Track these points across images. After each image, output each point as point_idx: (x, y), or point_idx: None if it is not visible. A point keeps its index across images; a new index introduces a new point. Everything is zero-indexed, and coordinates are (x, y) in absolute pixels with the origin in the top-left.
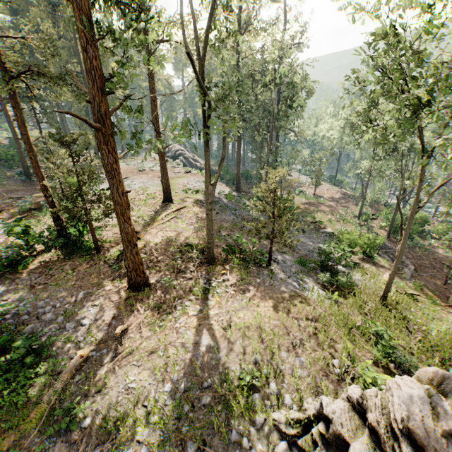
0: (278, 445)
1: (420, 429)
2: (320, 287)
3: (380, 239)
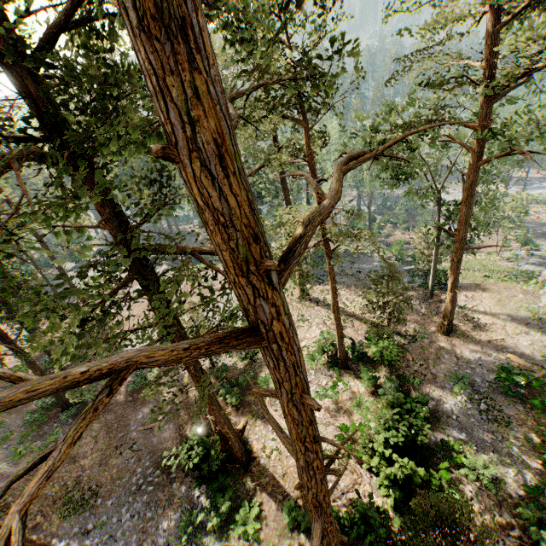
0: None
1: None
2: None
3: (404, 241)
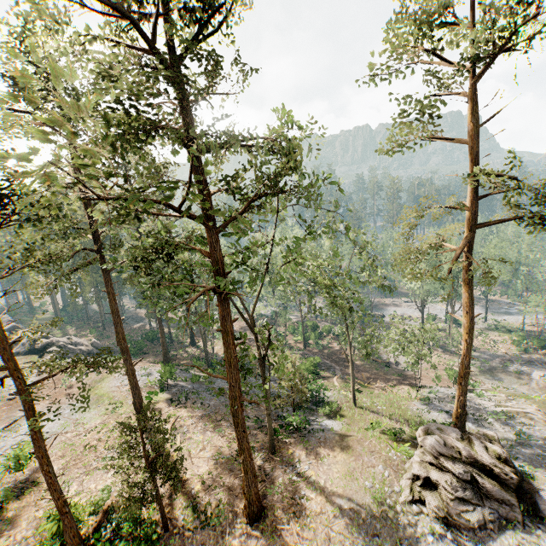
0: (413, 508)
1: (441, 449)
2: (327, 419)
3: (319, 359)
